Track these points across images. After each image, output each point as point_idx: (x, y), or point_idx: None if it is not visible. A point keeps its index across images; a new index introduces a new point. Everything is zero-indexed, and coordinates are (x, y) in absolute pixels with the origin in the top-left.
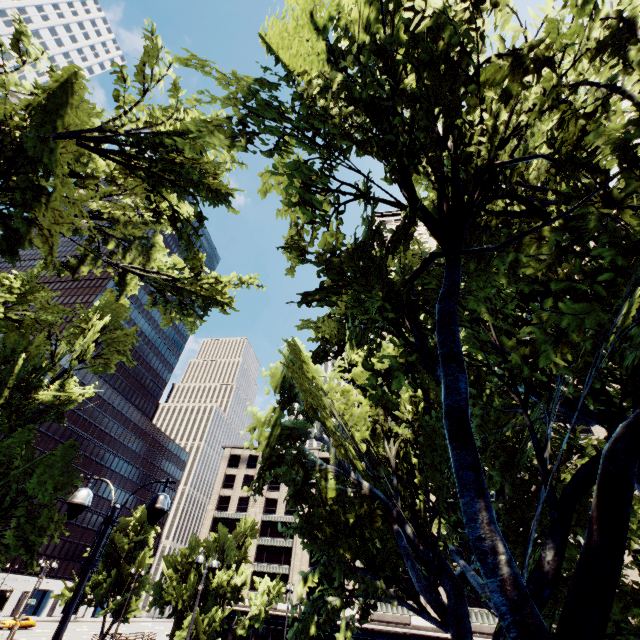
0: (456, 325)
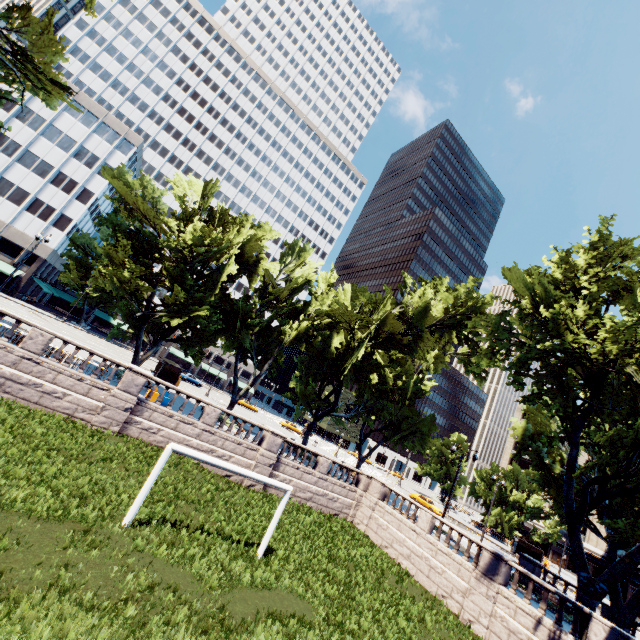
0: (579, 431)
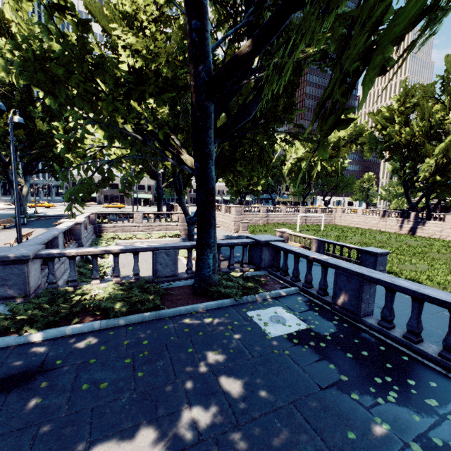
0: (405, 165)
